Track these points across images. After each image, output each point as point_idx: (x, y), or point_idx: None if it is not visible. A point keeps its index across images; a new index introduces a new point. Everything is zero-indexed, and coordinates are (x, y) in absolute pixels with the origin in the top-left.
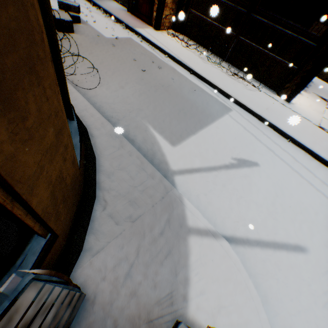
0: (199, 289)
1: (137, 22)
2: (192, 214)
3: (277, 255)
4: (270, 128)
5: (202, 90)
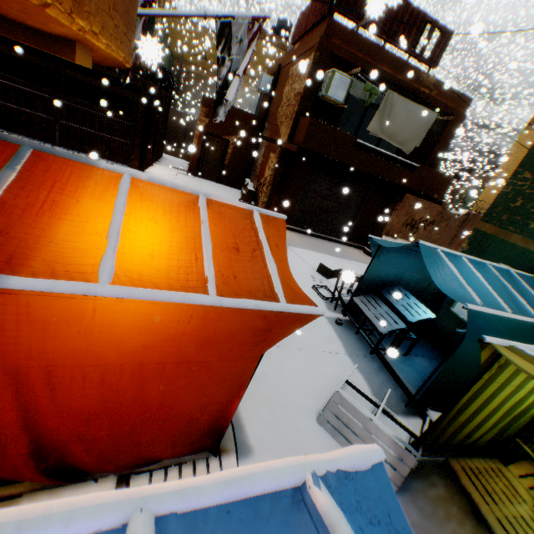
0: None
1: None
2: None
3: None
4: None
5: None
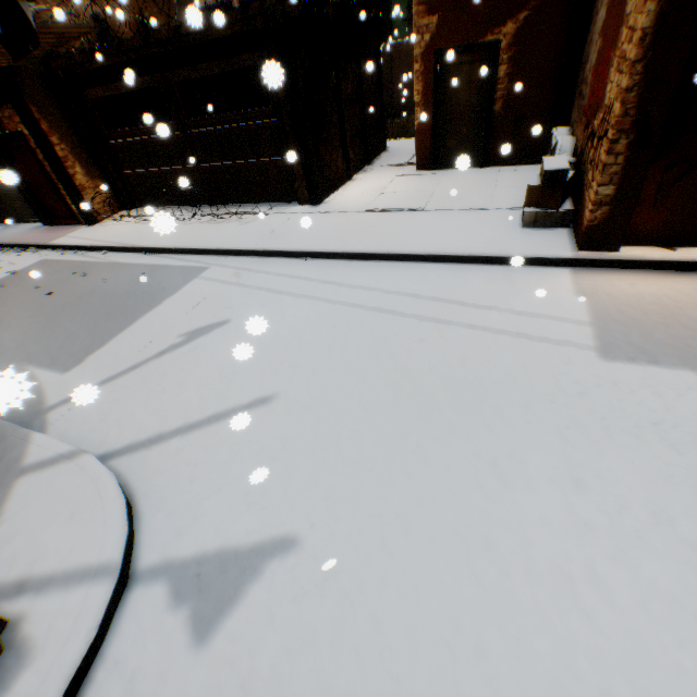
0: (5, 540)
1: (58, 232)
2: (41, 448)
3: (209, 432)
4: (276, 258)
5: (160, 267)
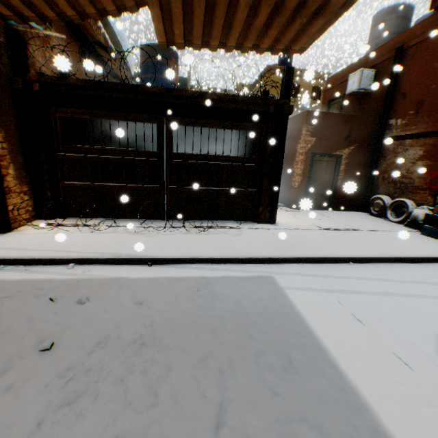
0: None
1: None
2: None
3: None
4: (322, 264)
5: (203, 280)
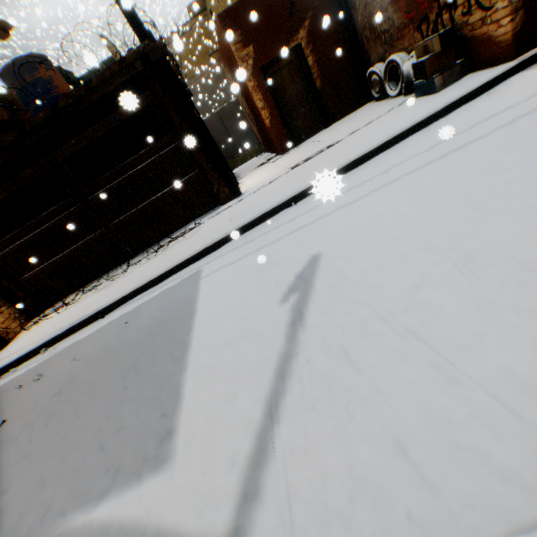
0: None
1: None
2: None
3: None
4: (263, 223)
5: (138, 308)
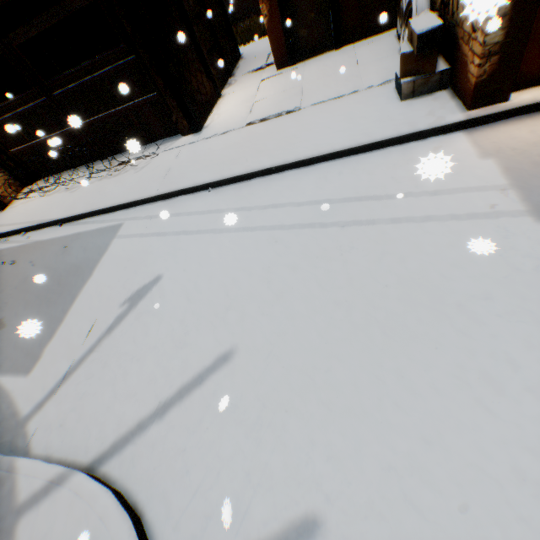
0: None
1: None
2: (29, 476)
3: (185, 408)
4: (181, 197)
5: (78, 235)
